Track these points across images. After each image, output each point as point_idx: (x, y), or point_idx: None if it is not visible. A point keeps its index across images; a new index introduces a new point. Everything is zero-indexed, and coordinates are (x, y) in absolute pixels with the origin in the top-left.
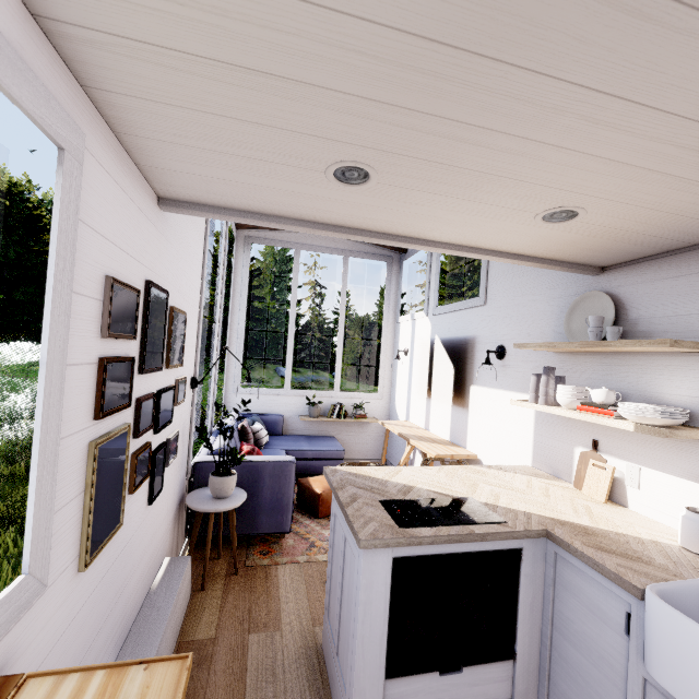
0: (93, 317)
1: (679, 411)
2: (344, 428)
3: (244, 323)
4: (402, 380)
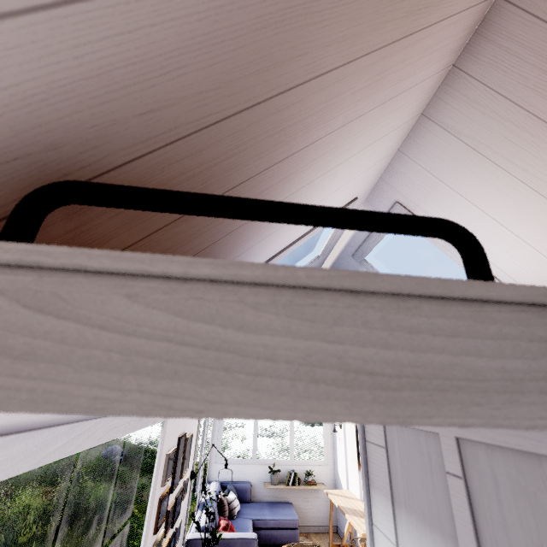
0: (160, 478)
1: None
2: (299, 494)
3: None
4: (340, 449)
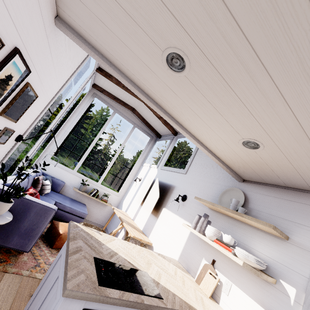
0: None
1: (263, 262)
2: (93, 203)
3: (70, 129)
4: (132, 191)
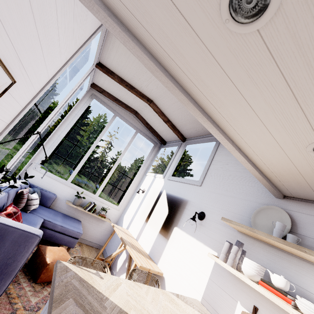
0: None
1: None
2: (89, 218)
3: (65, 134)
4: (134, 205)
